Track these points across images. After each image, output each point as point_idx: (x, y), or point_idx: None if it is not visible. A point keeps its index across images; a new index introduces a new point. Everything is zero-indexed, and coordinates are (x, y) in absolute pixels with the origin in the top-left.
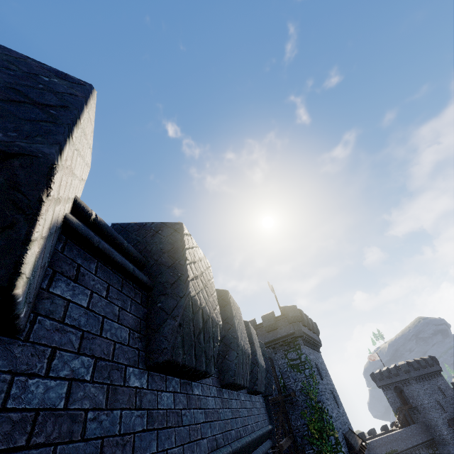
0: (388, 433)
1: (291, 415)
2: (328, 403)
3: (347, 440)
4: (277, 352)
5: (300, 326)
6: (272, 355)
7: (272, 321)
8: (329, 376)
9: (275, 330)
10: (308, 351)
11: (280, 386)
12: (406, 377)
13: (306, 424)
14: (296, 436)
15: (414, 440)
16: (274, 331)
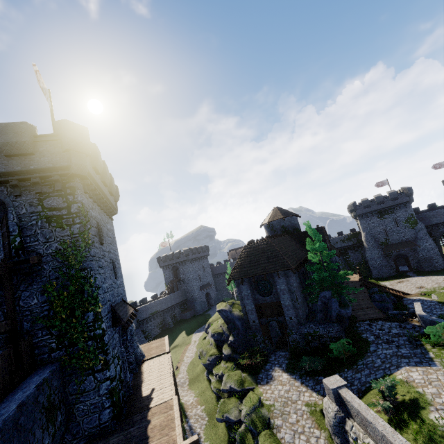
0: (157, 300)
1: (21, 291)
2: (101, 271)
3: (114, 312)
4: (23, 195)
5: (85, 161)
6: (7, 198)
7: (24, 137)
8: (116, 246)
9: (28, 157)
10: (91, 205)
11: (11, 248)
12: (185, 259)
13: (49, 302)
14: (21, 321)
15: (174, 302)
16: (24, 157)
